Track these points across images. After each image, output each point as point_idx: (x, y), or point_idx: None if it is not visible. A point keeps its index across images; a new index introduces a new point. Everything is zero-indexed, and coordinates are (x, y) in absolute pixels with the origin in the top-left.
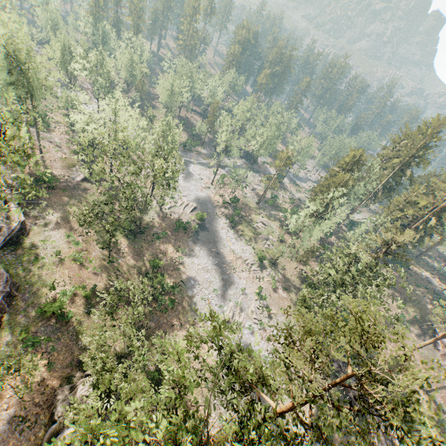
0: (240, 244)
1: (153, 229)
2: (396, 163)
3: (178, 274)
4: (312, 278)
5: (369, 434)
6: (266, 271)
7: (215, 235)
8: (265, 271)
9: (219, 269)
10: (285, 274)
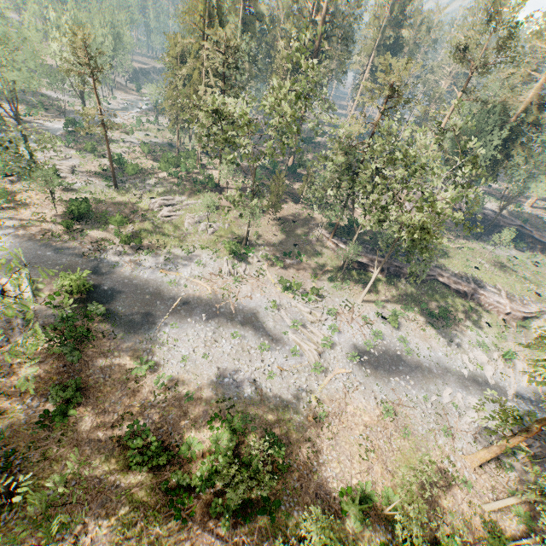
0: (185, 261)
1: (18, 418)
2: (237, 2)
3: (199, 404)
4: (291, 217)
5: (447, 287)
6: (252, 258)
7: (139, 285)
8: (251, 259)
9: (220, 318)
10: (268, 241)
